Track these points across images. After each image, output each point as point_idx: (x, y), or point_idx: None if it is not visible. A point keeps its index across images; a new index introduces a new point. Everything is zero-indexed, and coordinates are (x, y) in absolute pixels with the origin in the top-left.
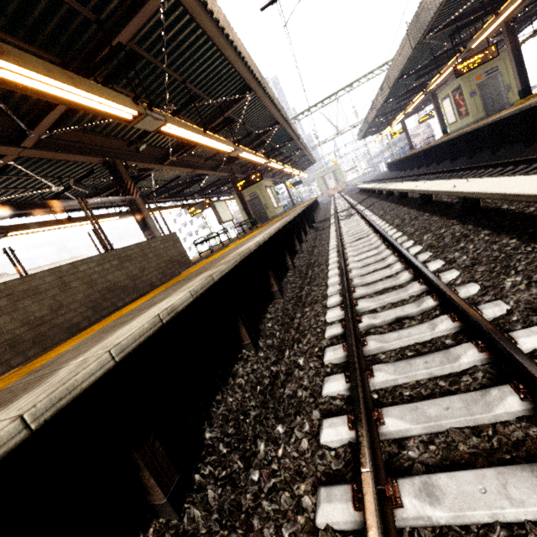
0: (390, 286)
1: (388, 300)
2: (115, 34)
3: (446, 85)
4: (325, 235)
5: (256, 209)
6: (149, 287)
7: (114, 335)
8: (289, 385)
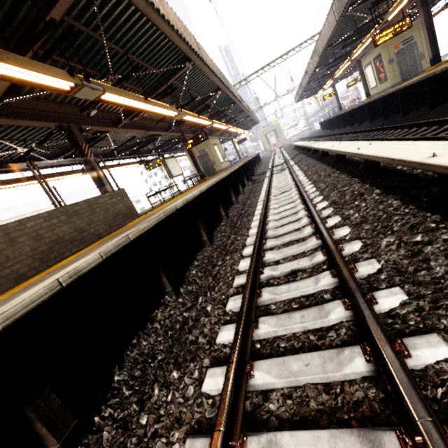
0: (295, 239)
1: (290, 253)
2: (49, 10)
3: (369, 53)
4: (259, 187)
5: (205, 164)
6: (96, 238)
7: (18, 297)
8: (193, 331)
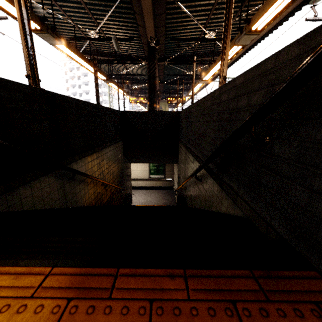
0: None
1: None
2: None
3: None
4: None
5: None
6: None
7: None
8: None
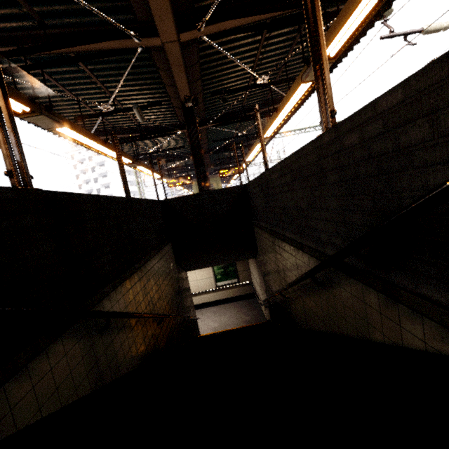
0: None
1: None
2: None
3: None
4: None
5: None
6: None
7: None
8: None
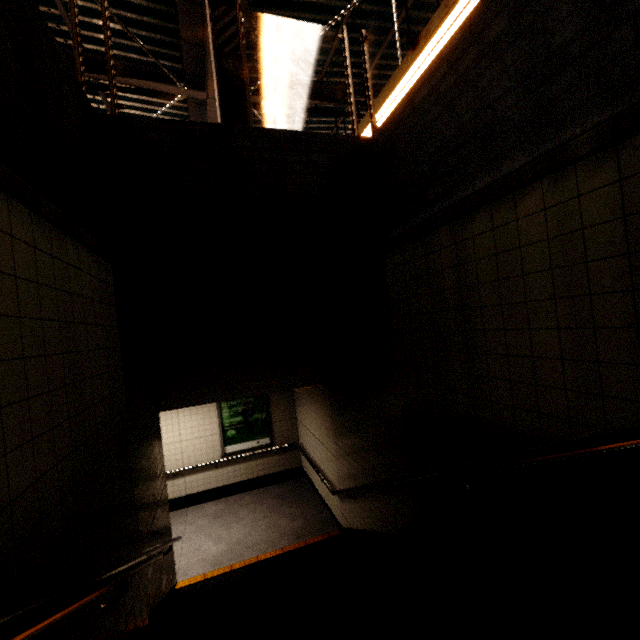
0: None
1: None
2: None
3: None
4: None
5: None
6: None
7: None
8: None
